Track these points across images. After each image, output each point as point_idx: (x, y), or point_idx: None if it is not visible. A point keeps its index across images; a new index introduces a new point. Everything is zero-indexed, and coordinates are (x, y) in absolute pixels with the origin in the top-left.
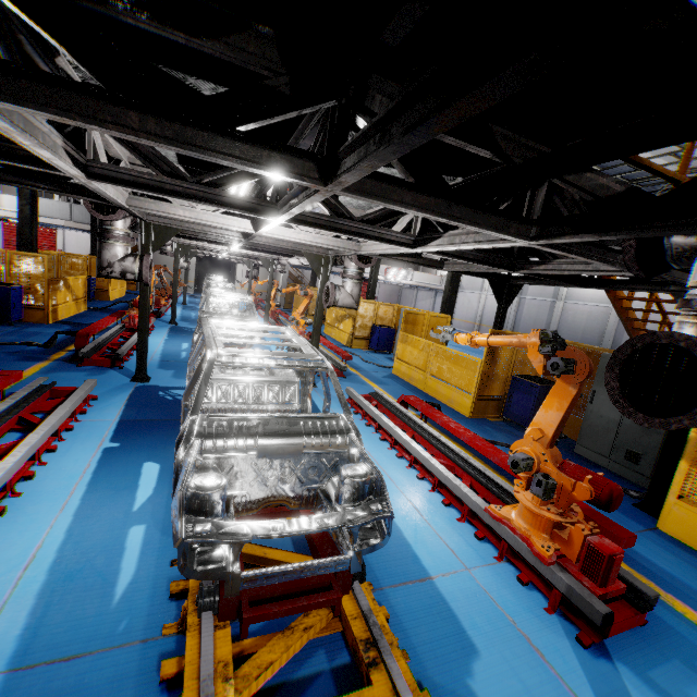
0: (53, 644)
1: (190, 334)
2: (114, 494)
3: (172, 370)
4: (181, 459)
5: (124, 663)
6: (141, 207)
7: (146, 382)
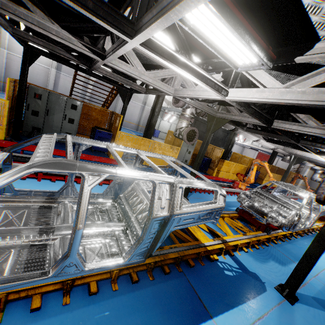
0: None
1: None
2: None
3: None
4: None
5: None
6: (177, 94)
7: None
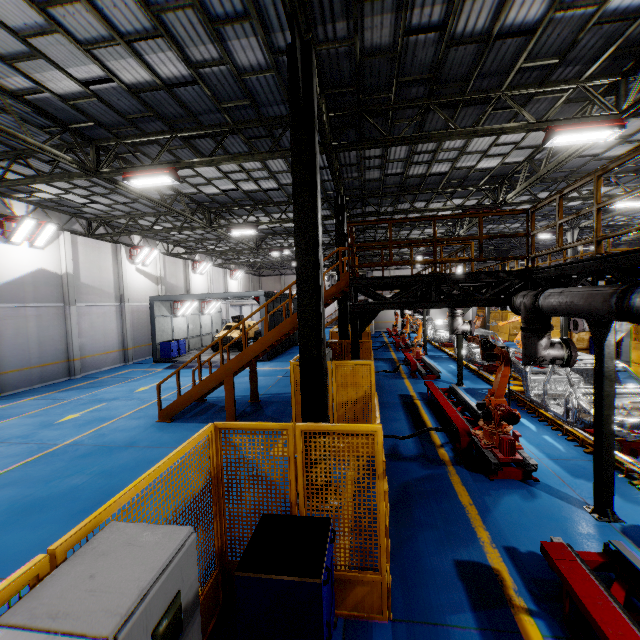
0: (556, 456)
1: (444, 359)
2: (519, 426)
3: (467, 380)
4: (575, 402)
5: (587, 463)
6: None
7: (464, 387)
